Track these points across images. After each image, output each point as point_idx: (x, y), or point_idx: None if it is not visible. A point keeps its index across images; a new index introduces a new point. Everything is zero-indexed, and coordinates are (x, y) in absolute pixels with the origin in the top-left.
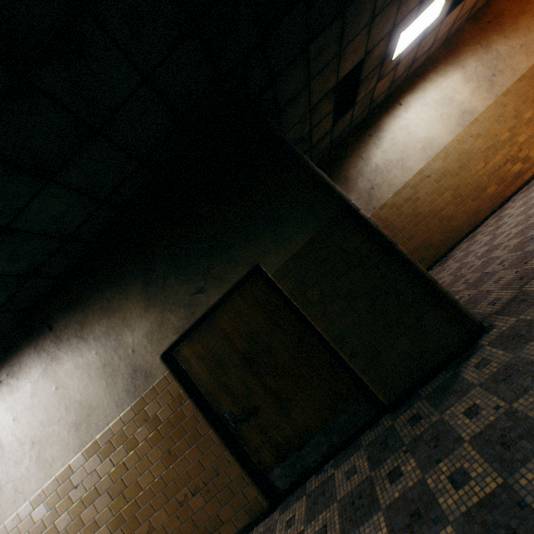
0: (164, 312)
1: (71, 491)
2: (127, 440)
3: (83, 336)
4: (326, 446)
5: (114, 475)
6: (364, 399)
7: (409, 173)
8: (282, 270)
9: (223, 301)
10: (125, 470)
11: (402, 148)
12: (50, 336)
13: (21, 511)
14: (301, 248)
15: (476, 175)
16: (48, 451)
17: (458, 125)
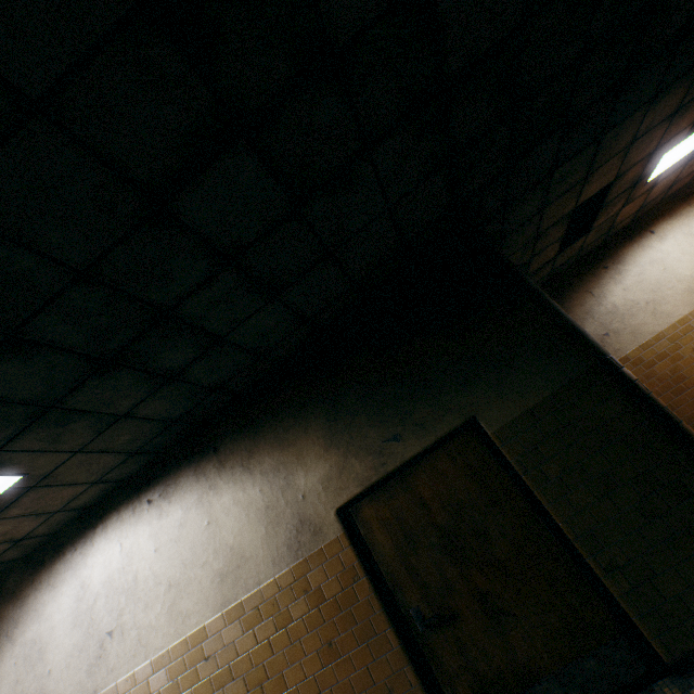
0: (348, 456)
1: (200, 662)
2: (278, 611)
3: (248, 467)
4: None
5: (255, 656)
6: (626, 642)
7: (664, 321)
8: (507, 429)
9: (422, 455)
10: (270, 653)
11: (654, 286)
12: (213, 459)
13: (138, 670)
14: (536, 405)
15: None
16: (184, 601)
17: None
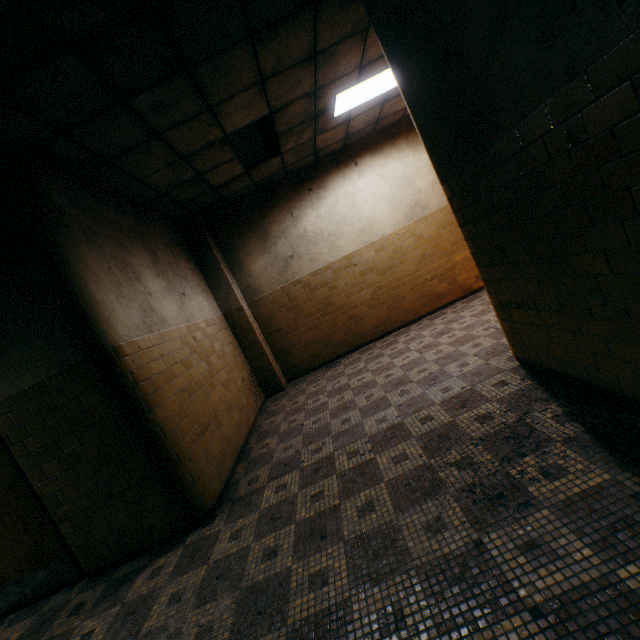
0: None
1: None
2: None
3: None
4: (18, 597)
5: None
6: (69, 560)
7: (337, 254)
8: (1, 406)
9: None
10: None
11: (340, 220)
12: None
13: None
14: (31, 386)
15: (401, 281)
16: None
17: (406, 217)
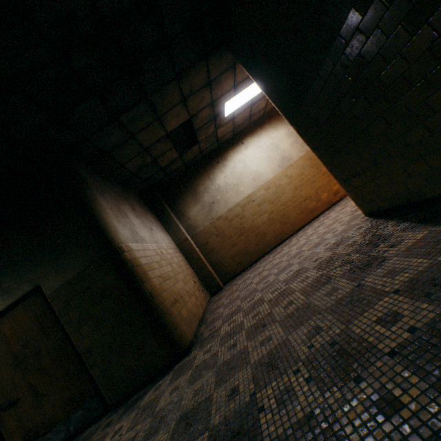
0: None
1: None
2: None
3: None
4: (64, 434)
5: None
6: (98, 398)
7: (241, 196)
8: (56, 292)
9: (9, 310)
10: None
11: (239, 176)
12: None
13: None
14: (73, 277)
15: (285, 205)
16: None
17: (279, 166)
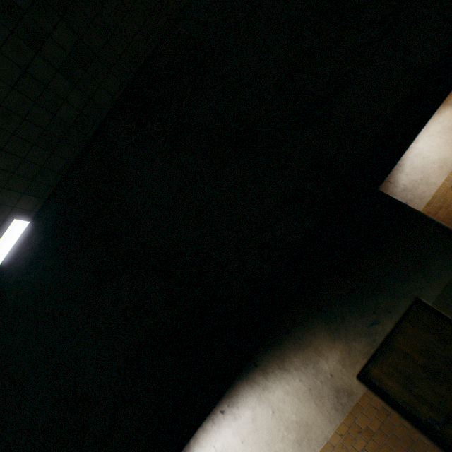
0: (349, 342)
1: None
2: (346, 450)
3: (284, 368)
4: None
5: None
6: None
7: (434, 187)
8: (439, 299)
9: (394, 328)
10: None
11: (421, 169)
12: (257, 370)
13: None
14: (450, 281)
15: None
16: None
17: None
